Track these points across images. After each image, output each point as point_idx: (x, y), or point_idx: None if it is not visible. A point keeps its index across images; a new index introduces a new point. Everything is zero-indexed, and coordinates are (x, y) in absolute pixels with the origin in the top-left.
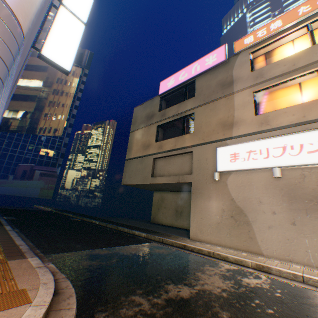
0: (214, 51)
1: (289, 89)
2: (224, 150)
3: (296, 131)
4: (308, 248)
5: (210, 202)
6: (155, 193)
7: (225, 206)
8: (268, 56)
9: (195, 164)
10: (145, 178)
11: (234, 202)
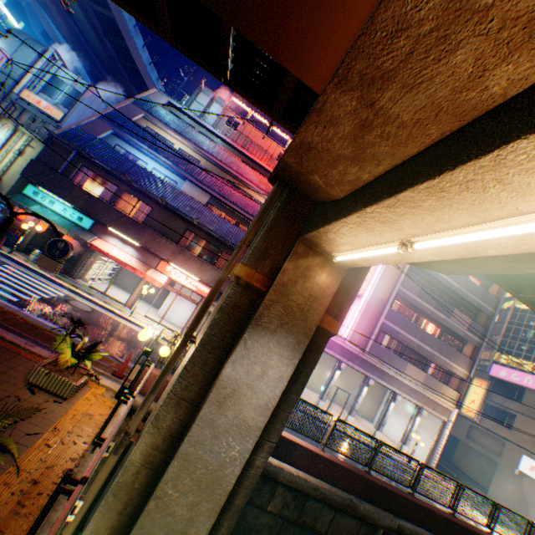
0: None
1: None
2: (527, 459)
3: None
4: None
5: (506, 482)
6: (460, 439)
7: (516, 491)
8: None
9: (503, 452)
10: (459, 433)
11: (522, 492)
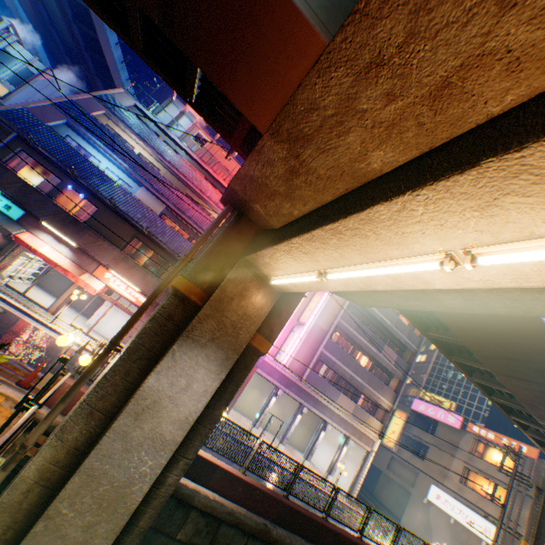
0: (455, 414)
1: (482, 479)
2: (434, 488)
3: (470, 506)
4: None
5: (417, 511)
6: (383, 471)
7: (424, 519)
8: (483, 447)
9: (417, 482)
10: (382, 464)
11: (428, 520)
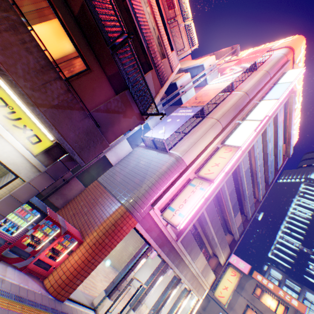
0: (245, 262)
1: None
2: None
3: None
4: None
5: None
6: None
7: None
8: (262, 292)
9: (208, 307)
10: None
11: None
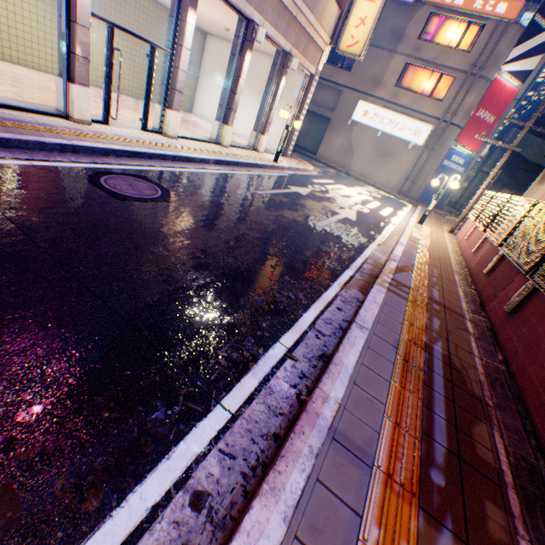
0: None
1: (424, 75)
2: (363, 105)
3: (403, 113)
4: (369, 173)
5: (337, 139)
6: None
7: (345, 144)
8: (439, 27)
9: (339, 105)
10: None
11: (350, 143)
